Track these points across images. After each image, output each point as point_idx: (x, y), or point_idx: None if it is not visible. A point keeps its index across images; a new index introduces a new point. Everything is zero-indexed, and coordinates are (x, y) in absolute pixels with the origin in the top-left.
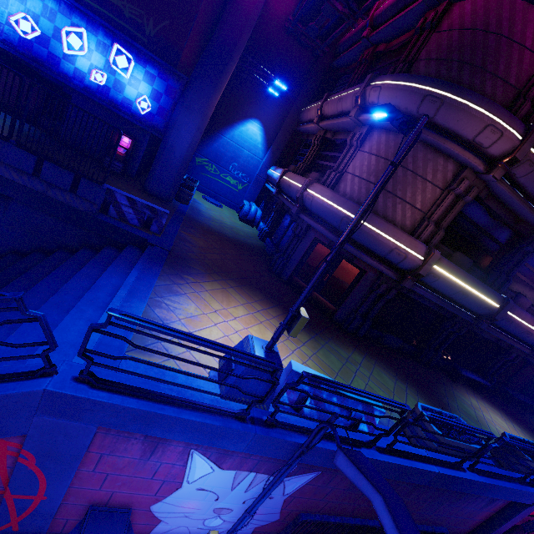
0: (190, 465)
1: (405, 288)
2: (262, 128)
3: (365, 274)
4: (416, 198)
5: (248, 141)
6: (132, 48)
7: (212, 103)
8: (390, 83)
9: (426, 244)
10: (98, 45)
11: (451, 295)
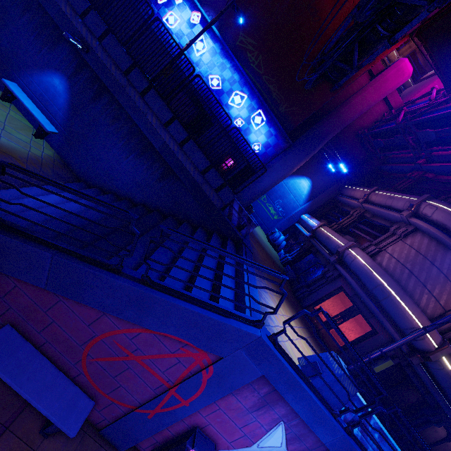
0: (271, 432)
1: (411, 363)
2: (311, 185)
3: (377, 335)
4: (442, 296)
5: (297, 190)
6: (268, 115)
7: (300, 163)
8: (446, 209)
9: (441, 336)
10: (249, 106)
11: (446, 388)
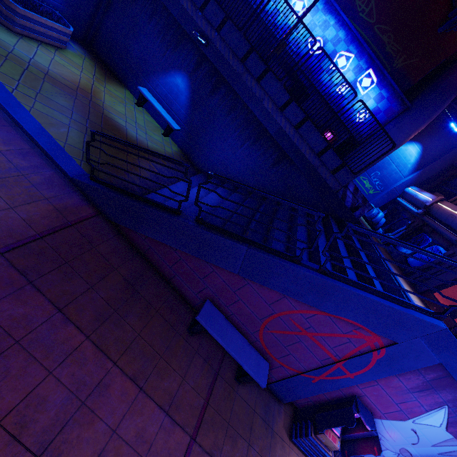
0: (430, 413)
1: None
2: (420, 152)
3: None
4: None
5: (400, 158)
6: (379, 74)
7: (419, 129)
8: None
9: None
10: (355, 67)
11: None
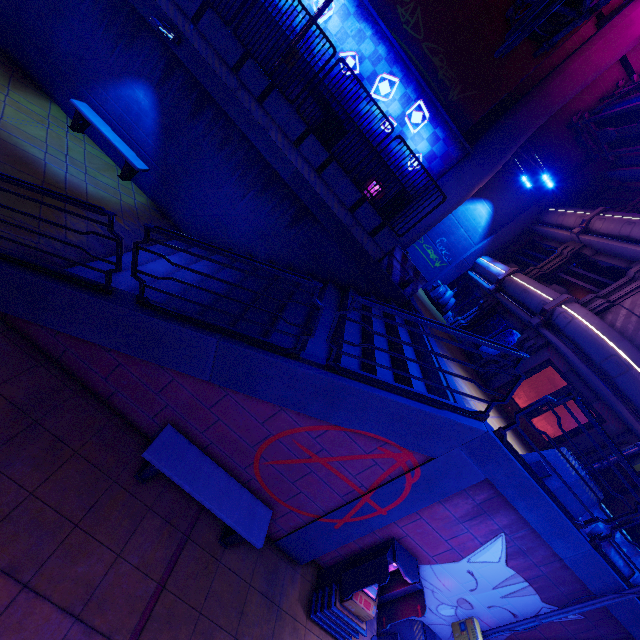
0: (486, 545)
1: None
2: (491, 212)
3: (604, 424)
4: None
5: (469, 221)
6: (432, 108)
7: (483, 181)
8: None
9: None
10: (402, 96)
11: None
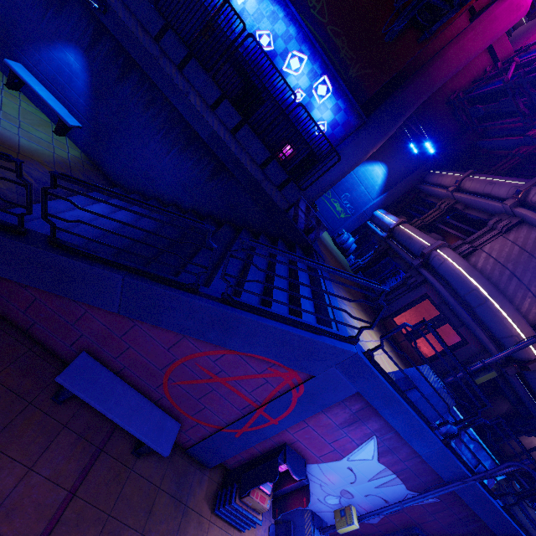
0: (362, 446)
1: (506, 373)
2: (386, 173)
3: (467, 345)
4: None
5: (368, 180)
6: (335, 83)
7: (376, 146)
8: None
9: None
10: (310, 71)
11: None
